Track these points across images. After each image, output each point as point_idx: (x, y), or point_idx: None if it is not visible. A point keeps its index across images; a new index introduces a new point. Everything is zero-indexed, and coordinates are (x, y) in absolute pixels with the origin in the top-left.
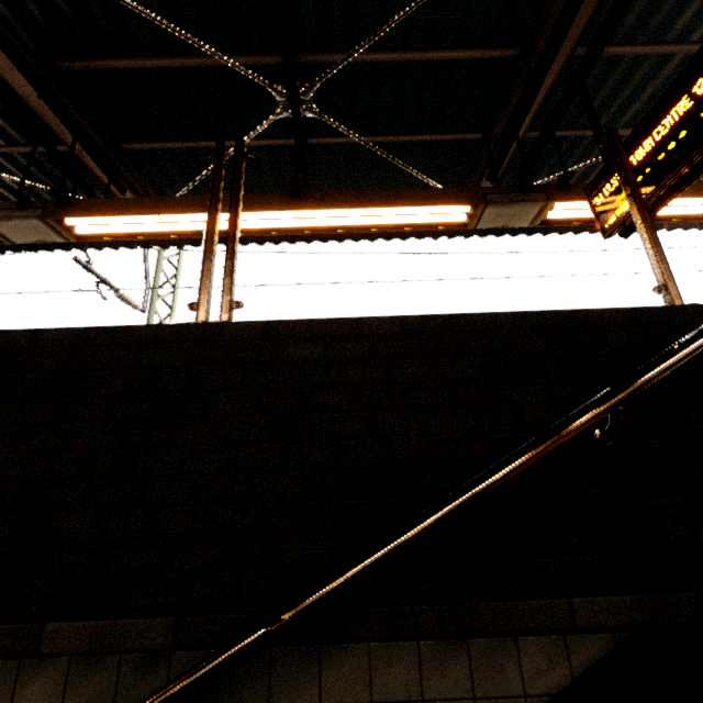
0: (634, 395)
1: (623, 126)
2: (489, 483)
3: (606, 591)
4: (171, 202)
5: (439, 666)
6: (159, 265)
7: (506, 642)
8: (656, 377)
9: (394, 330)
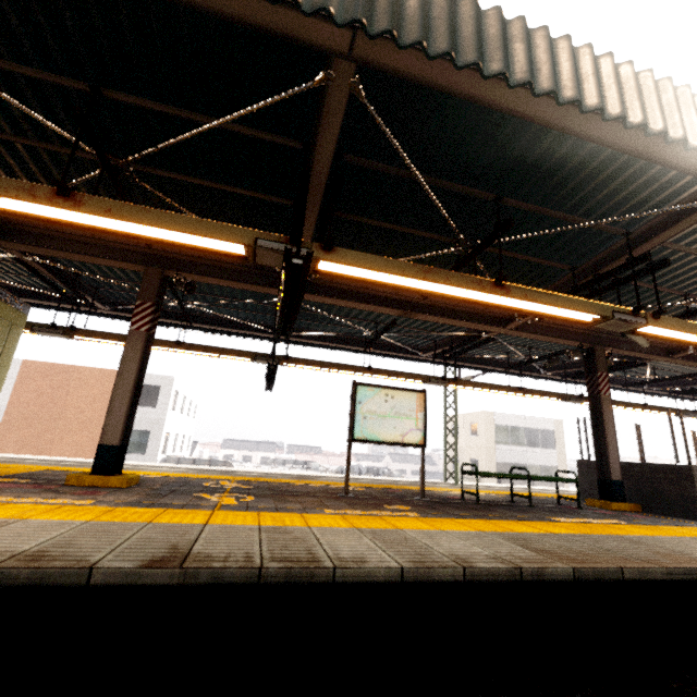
0: None
1: None
2: None
3: None
4: (615, 402)
5: None
6: None
7: None
8: None
9: None
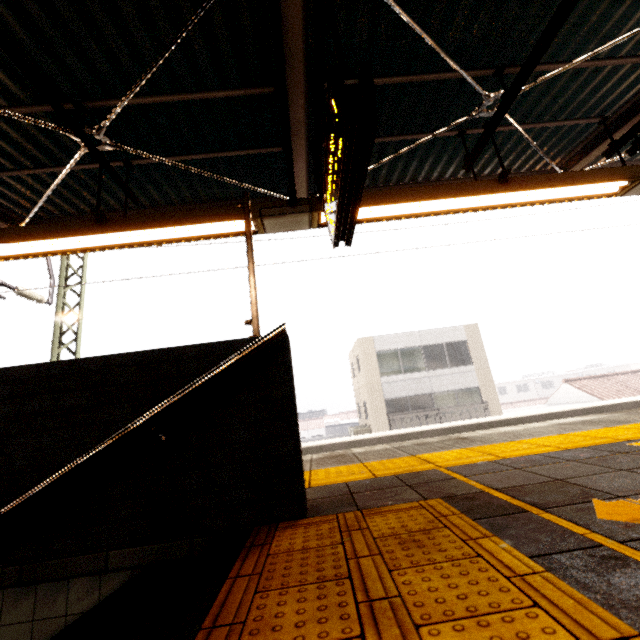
0: (162, 415)
1: (398, 134)
2: (44, 486)
3: (136, 544)
4: None
5: (15, 603)
6: (64, 259)
7: (62, 583)
8: (178, 401)
9: (32, 375)
